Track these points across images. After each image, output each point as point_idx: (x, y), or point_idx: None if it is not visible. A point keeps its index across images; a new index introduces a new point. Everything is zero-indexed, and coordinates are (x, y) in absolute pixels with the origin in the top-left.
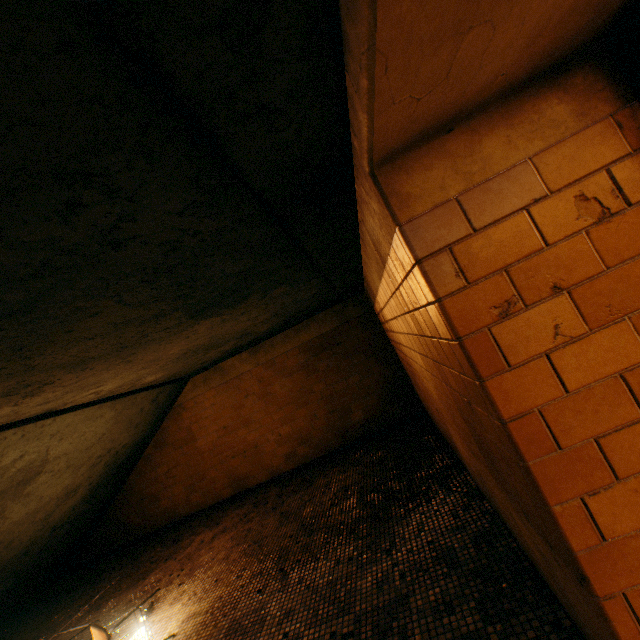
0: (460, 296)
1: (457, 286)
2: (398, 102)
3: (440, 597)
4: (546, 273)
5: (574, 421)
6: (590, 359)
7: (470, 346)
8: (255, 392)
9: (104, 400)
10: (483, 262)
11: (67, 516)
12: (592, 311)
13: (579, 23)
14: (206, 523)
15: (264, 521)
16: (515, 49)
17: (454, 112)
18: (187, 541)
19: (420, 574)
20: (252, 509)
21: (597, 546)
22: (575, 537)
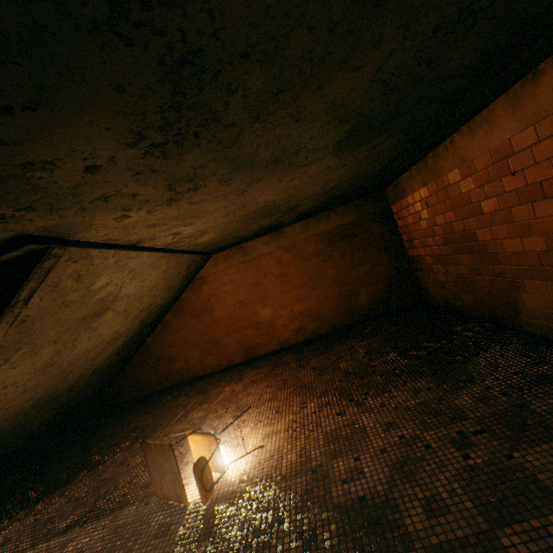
0: None
1: None
2: None
3: None
4: None
5: None
6: None
7: None
8: (273, 272)
9: (166, 250)
10: None
11: (104, 363)
12: None
13: None
14: (226, 380)
15: (297, 374)
16: None
17: None
18: (214, 391)
19: (525, 392)
20: (274, 368)
21: None
22: None
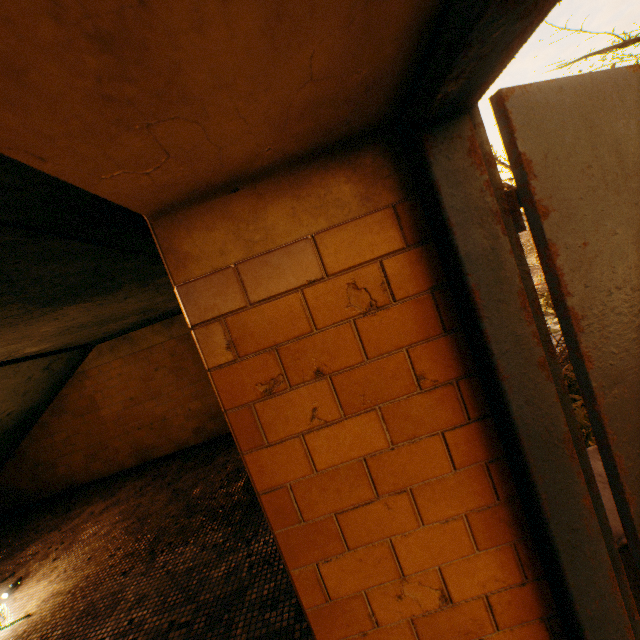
0: (229, 369)
1: (227, 359)
2: (111, 177)
3: (272, 592)
4: (312, 357)
5: (319, 497)
6: (340, 443)
7: (234, 420)
8: (167, 366)
9: None
10: (255, 337)
11: None
12: (348, 398)
13: (340, 113)
14: (103, 493)
15: (156, 497)
16: (260, 134)
17: (227, 176)
18: (78, 511)
19: (265, 567)
20: (150, 482)
21: (324, 604)
22: (307, 596)
